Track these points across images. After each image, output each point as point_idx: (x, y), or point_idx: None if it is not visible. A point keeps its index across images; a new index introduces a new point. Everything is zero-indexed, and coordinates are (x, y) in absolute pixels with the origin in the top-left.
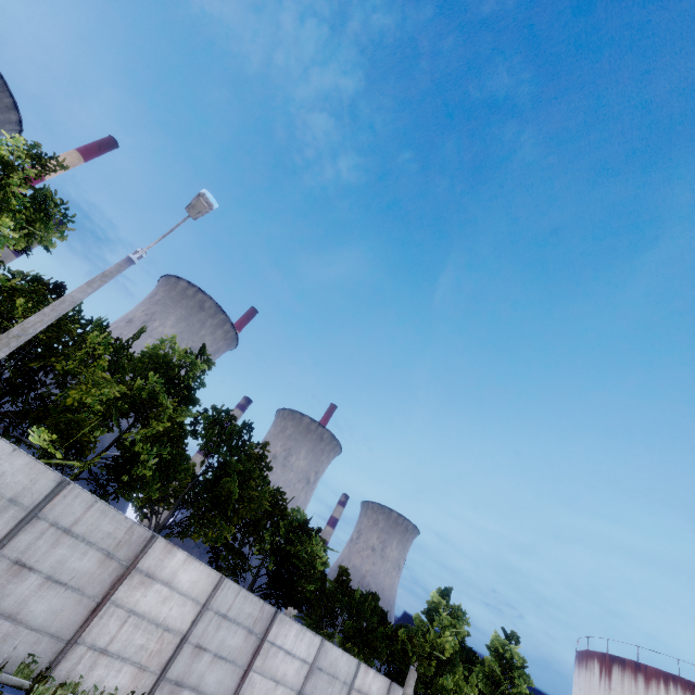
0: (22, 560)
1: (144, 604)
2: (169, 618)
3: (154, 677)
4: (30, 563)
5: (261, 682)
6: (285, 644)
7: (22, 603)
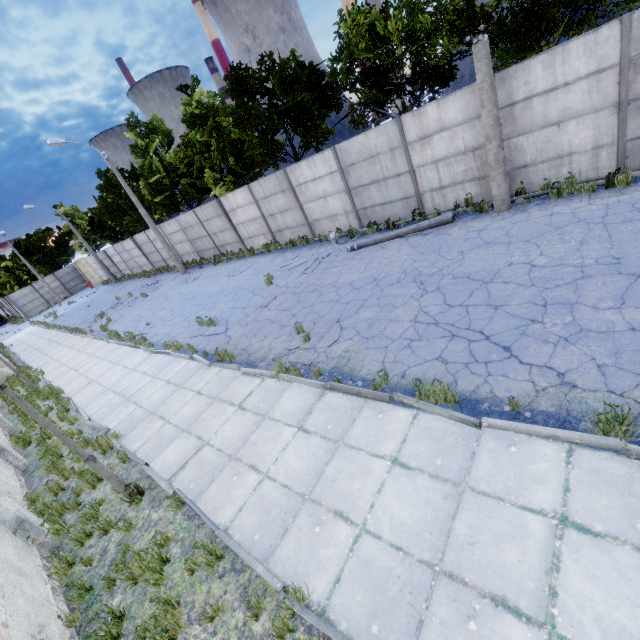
0: (214, 233)
1: (242, 219)
2: (252, 216)
3: (270, 234)
4: (215, 232)
5: (314, 205)
6: (307, 179)
7: (225, 240)
